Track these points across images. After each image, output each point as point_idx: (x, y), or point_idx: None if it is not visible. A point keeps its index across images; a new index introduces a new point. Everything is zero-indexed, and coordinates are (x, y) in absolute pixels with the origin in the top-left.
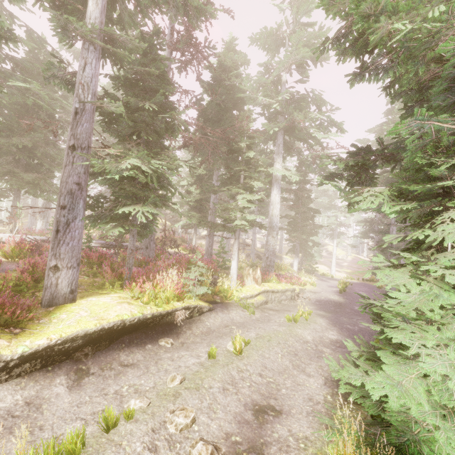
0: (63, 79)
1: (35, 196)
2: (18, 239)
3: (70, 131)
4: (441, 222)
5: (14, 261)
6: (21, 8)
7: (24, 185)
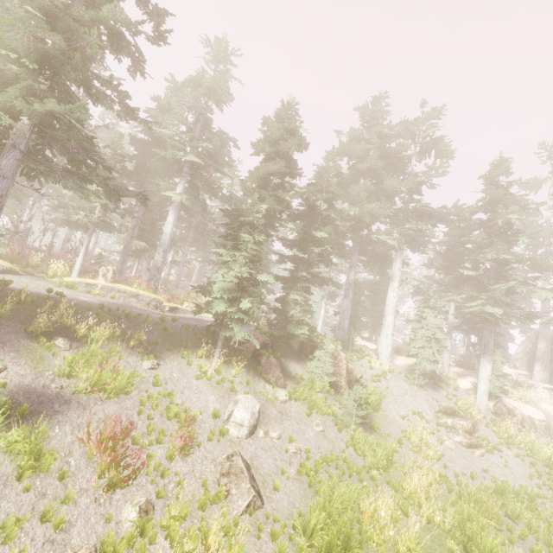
0: None
1: None
2: None
3: None
4: None
5: None
6: None
7: None
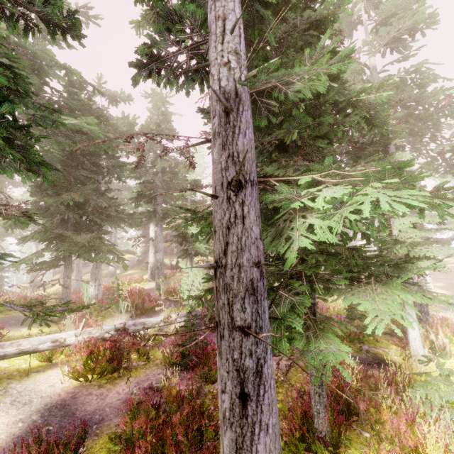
0: (172, 66)
1: (89, 260)
2: (85, 335)
3: (219, 152)
4: None
5: (90, 384)
6: (60, 46)
7: (77, 249)
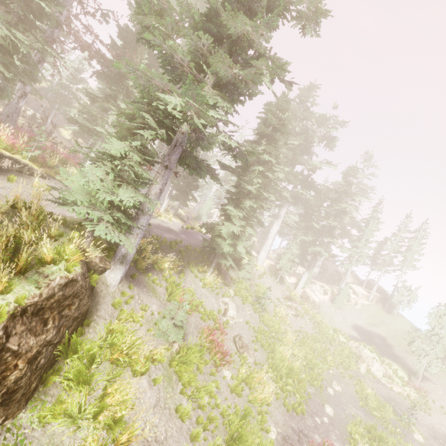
0: None
1: None
2: None
3: None
4: (140, 128)
5: None
6: None
7: None
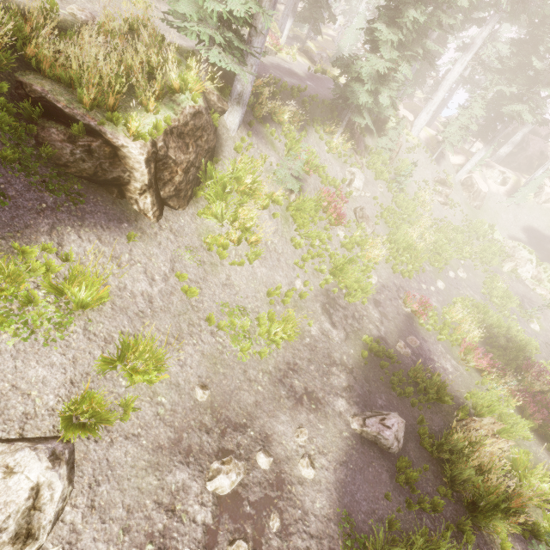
0: None
1: None
2: None
3: None
4: None
5: None
6: None
7: None
